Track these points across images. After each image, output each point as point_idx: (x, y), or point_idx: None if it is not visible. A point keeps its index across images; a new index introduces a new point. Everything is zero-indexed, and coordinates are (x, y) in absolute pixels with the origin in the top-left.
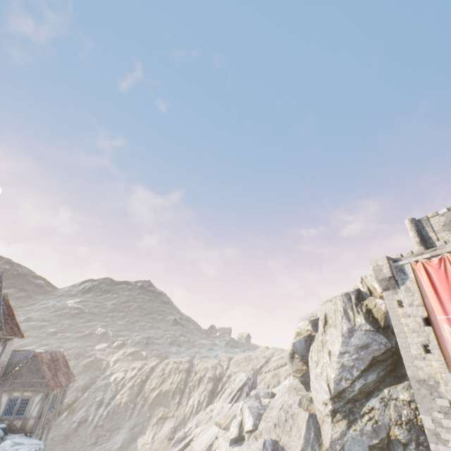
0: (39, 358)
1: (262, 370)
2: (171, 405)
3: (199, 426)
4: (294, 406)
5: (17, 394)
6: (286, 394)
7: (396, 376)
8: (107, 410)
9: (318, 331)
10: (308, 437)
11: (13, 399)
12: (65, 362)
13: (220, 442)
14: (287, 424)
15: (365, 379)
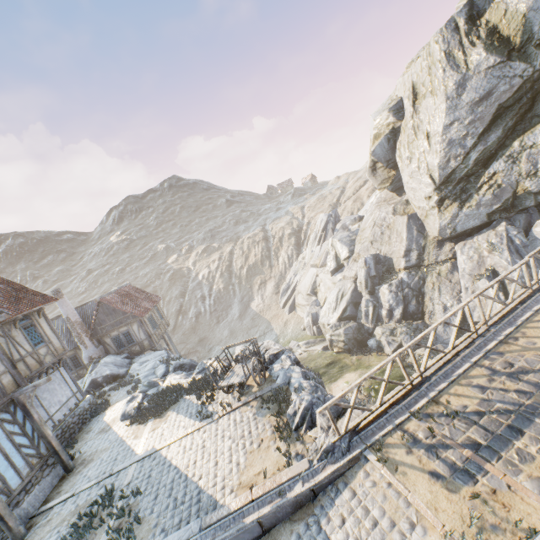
0: (105, 302)
1: (340, 202)
2: (265, 271)
3: (297, 275)
4: (388, 217)
5: (115, 333)
6: (376, 211)
7: (534, 116)
8: (212, 300)
9: (405, 117)
10: (411, 238)
11: (115, 338)
12: (139, 291)
13: (322, 278)
14: (384, 236)
15: (484, 144)
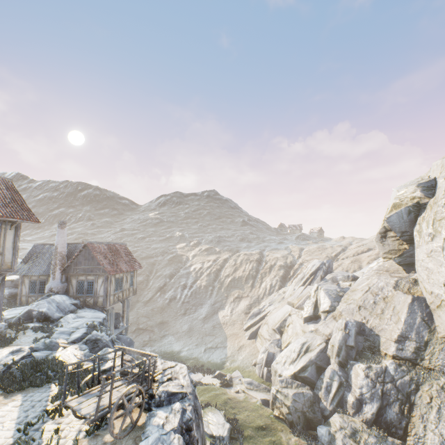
0: (90, 247)
1: (338, 257)
2: (245, 288)
3: (272, 305)
4: (386, 289)
5: (82, 278)
6: (374, 277)
7: None
8: (190, 291)
9: (436, 194)
10: (411, 323)
11: (80, 282)
12: (128, 253)
13: (293, 319)
14: (376, 307)
15: None
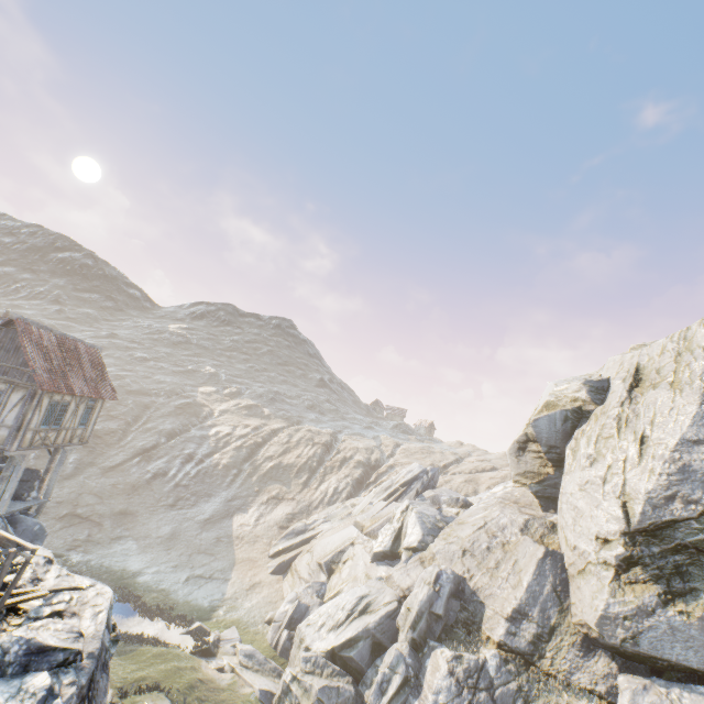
0: (18, 328)
1: (448, 470)
2: (293, 485)
3: (328, 522)
4: (510, 530)
5: None
6: (495, 507)
7: None
8: (197, 469)
9: (608, 401)
10: (536, 591)
11: None
12: (99, 366)
13: (356, 552)
14: (489, 556)
15: None
